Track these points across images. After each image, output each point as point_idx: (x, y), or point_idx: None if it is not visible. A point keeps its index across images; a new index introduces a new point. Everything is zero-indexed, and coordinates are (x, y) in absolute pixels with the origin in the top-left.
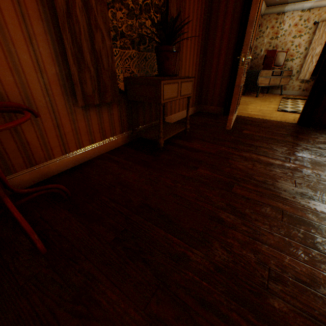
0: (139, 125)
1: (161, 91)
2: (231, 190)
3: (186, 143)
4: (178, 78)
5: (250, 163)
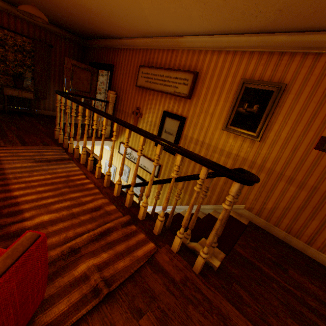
0: (14, 106)
1: (5, 90)
2: (1, 121)
3: (26, 117)
4: (18, 89)
5: (29, 124)
